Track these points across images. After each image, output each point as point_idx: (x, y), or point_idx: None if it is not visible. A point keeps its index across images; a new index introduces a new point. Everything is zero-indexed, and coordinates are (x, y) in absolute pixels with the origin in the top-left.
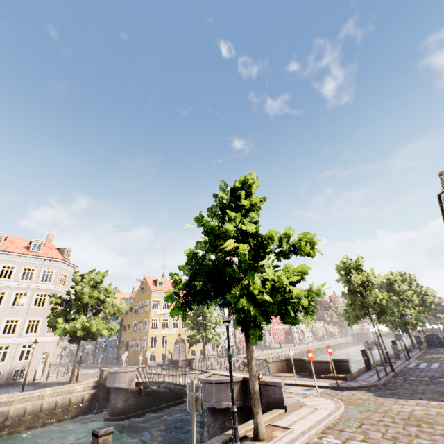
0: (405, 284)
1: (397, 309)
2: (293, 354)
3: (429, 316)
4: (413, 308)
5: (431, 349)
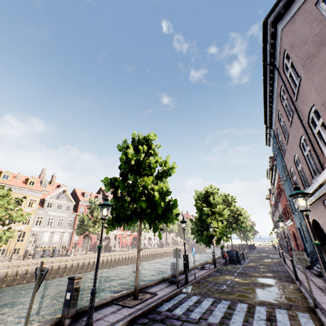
0: (220, 197)
1: (206, 221)
2: (123, 258)
3: (240, 234)
4: (221, 222)
5: (227, 266)
